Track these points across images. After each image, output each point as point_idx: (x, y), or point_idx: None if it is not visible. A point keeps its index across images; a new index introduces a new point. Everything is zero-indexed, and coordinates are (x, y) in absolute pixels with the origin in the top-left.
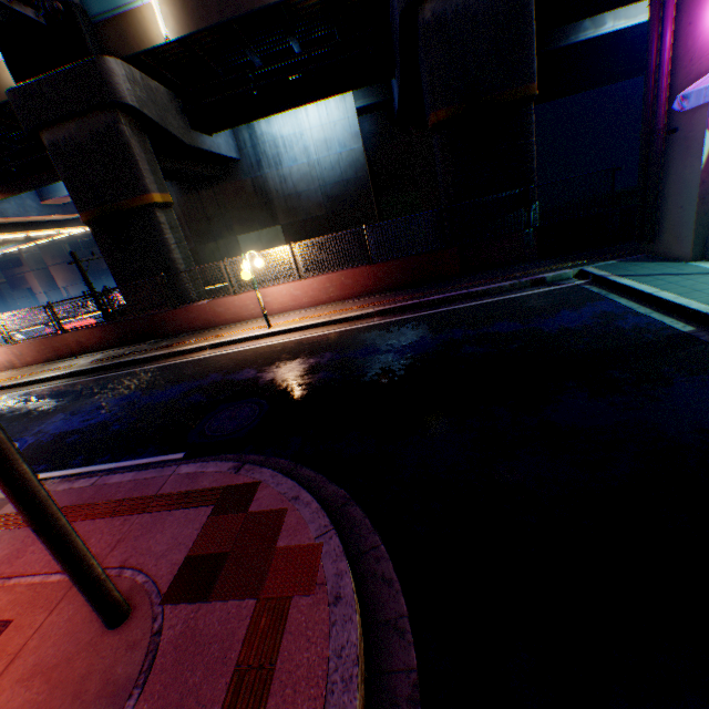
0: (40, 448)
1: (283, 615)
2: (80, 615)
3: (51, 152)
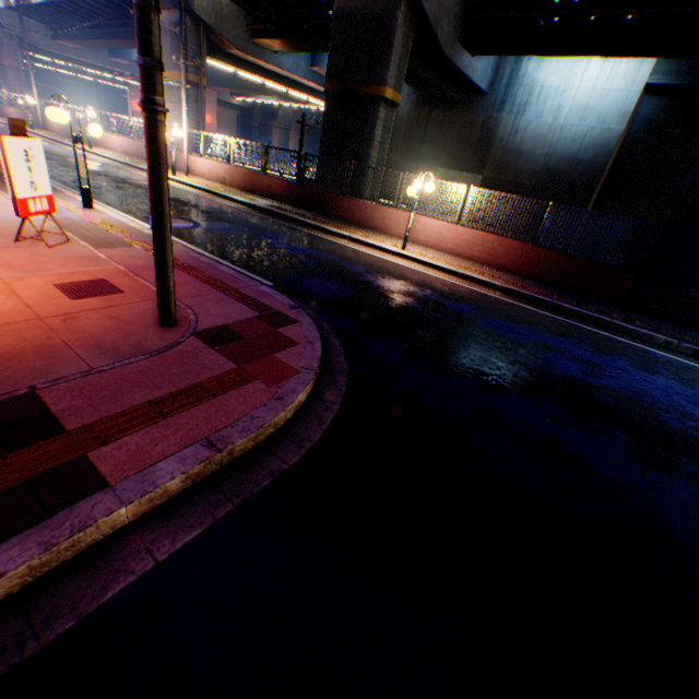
0: (202, 233)
1: (243, 382)
2: (153, 311)
3: (334, 18)
